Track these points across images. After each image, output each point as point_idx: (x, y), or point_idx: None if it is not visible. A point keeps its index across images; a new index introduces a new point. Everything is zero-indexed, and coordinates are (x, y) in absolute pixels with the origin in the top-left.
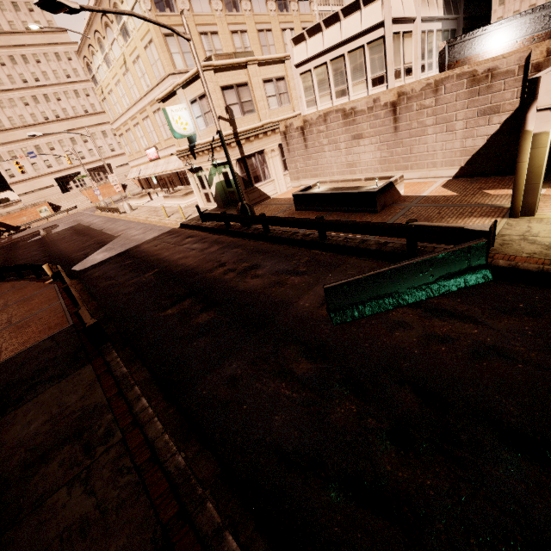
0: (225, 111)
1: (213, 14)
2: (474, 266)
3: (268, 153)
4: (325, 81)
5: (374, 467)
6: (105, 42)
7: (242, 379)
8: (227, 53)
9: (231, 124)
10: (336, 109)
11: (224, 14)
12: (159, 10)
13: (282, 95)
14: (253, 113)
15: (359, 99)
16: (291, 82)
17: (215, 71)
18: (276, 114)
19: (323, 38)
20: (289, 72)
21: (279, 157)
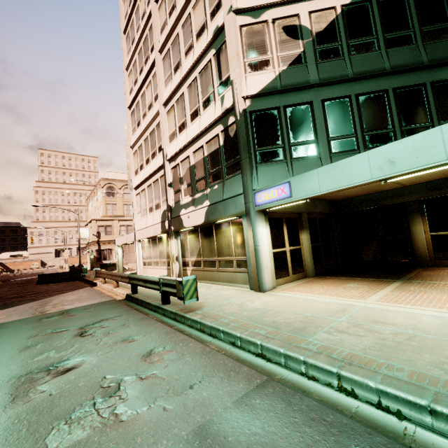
0: (96, 233)
1: None
2: (76, 276)
3: (114, 250)
4: None
5: (1, 292)
6: (93, 200)
7: (3, 289)
8: (111, 215)
9: (98, 237)
10: None
11: None
12: (108, 196)
13: (129, 231)
14: (111, 235)
15: None
16: None
17: (98, 220)
18: None
19: None
20: None
21: None
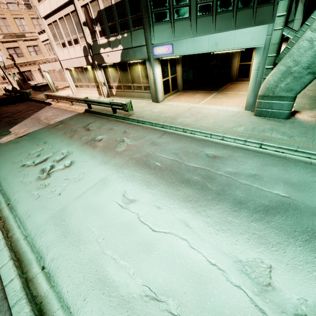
0: (9, 56)
1: (21, 10)
2: (25, 98)
3: (33, 71)
4: (50, 49)
5: None
6: None
7: None
8: (12, 35)
9: (13, 60)
10: (47, 60)
11: (26, 10)
12: None
13: (38, 51)
14: (23, 57)
15: (49, 58)
16: (41, 47)
17: (3, 42)
18: (35, 58)
19: (44, 35)
20: (40, 44)
21: (39, 73)
